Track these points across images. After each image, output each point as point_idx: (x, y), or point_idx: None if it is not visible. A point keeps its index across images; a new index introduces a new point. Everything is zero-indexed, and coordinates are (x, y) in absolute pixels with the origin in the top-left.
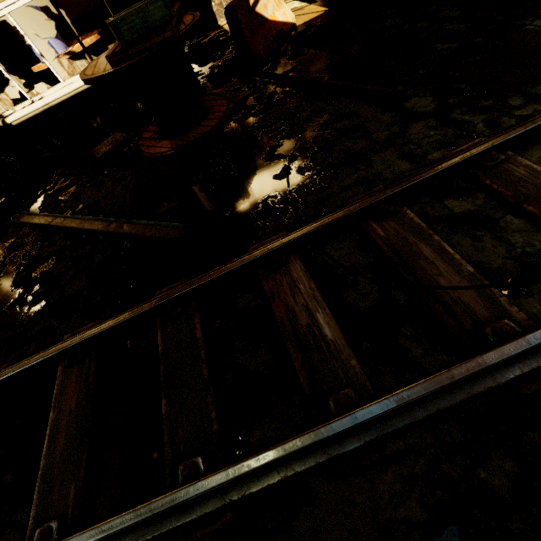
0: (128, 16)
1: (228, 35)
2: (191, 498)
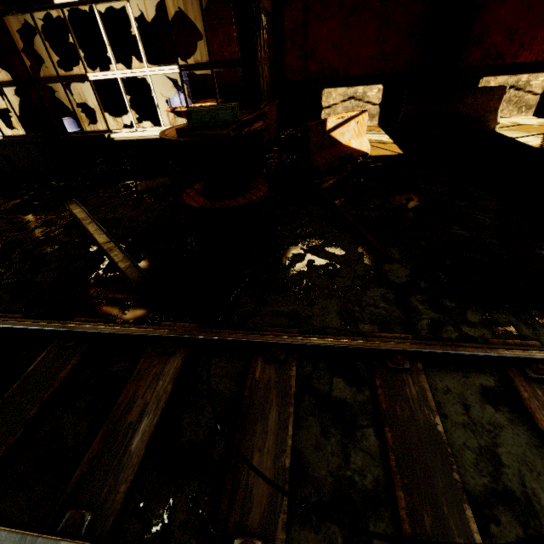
0: (202, 111)
1: None
2: None
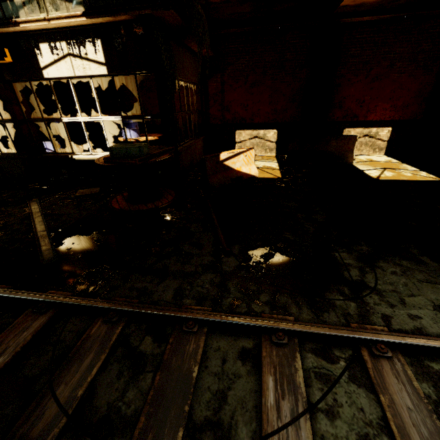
0: (119, 148)
1: None
2: None
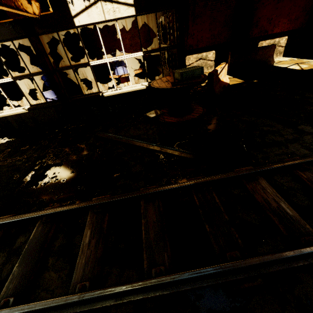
0: (188, 71)
1: None
2: (242, 266)
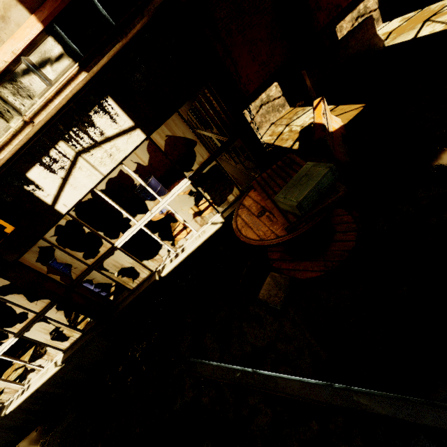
0: (308, 193)
1: (272, 146)
2: None
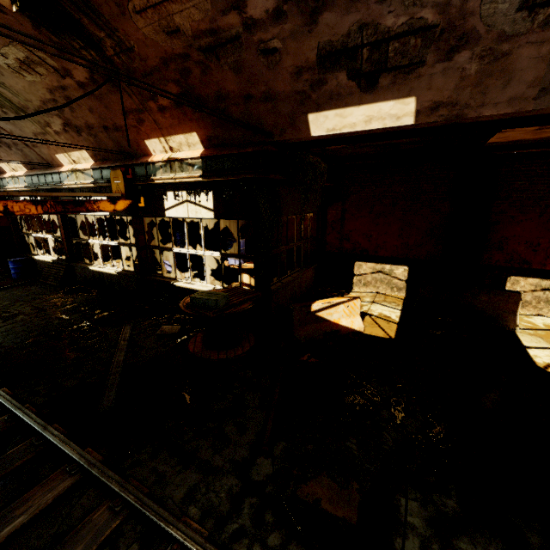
0: (199, 298)
1: None
2: None
